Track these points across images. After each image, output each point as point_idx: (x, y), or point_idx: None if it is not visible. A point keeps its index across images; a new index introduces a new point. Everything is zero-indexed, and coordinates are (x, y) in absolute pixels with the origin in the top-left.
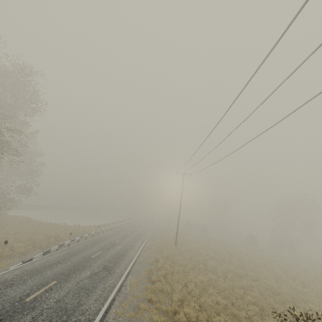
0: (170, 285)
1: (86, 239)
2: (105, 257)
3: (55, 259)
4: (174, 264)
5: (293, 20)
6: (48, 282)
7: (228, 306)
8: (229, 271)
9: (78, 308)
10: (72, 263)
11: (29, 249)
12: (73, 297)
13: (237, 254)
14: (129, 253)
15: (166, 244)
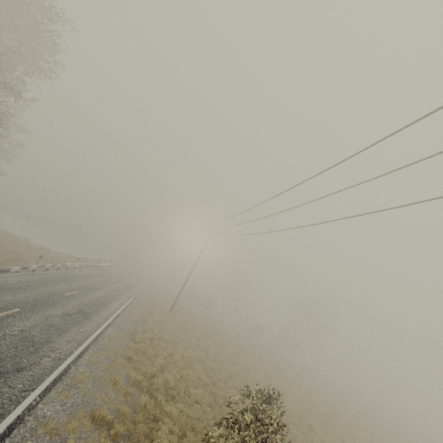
0: (154, 350)
1: (57, 270)
2: (82, 300)
3: (16, 283)
4: (163, 331)
5: (358, 152)
6: (9, 307)
7: (209, 384)
8: (221, 355)
9: (48, 344)
10: (40, 294)
11: None
12: (41, 331)
13: (236, 340)
14: (113, 304)
15: (160, 306)
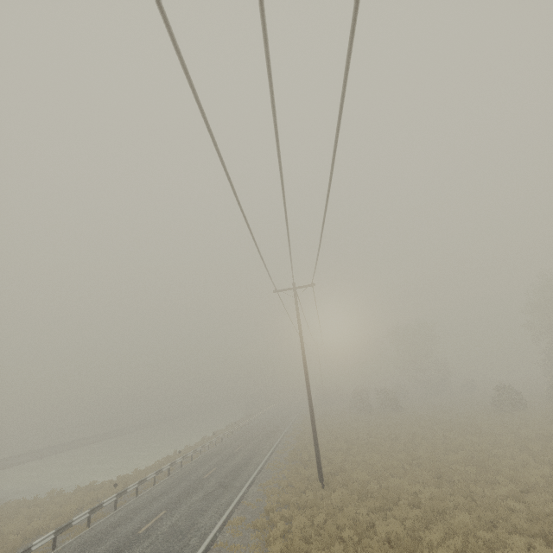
0: None
1: (58, 547)
2: None
3: None
4: None
5: None
6: None
7: None
8: None
9: None
10: None
11: None
12: None
13: (496, 456)
14: None
15: (295, 487)
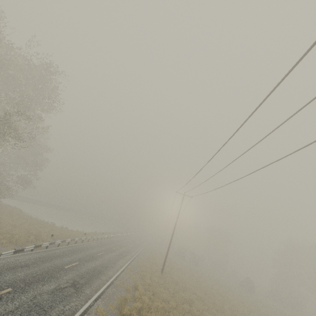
0: None
1: (68, 245)
2: (79, 271)
3: (24, 261)
4: (154, 296)
5: None
6: (2, 287)
7: None
8: None
9: None
10: (40, 270)
11: (3, 243)
12: (20, 315)
13: (230, 299)
14: (107, 272)
15: (152, 269)
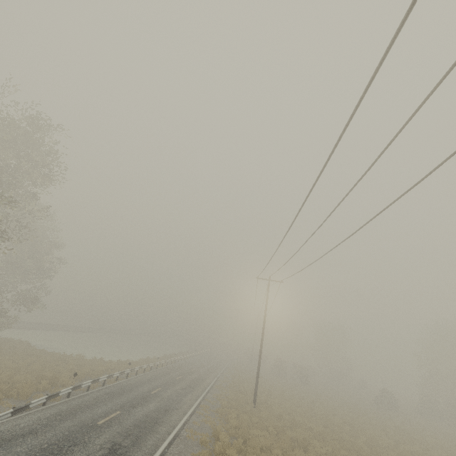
0: None
1: (104, 386)
2: (121, 425)
3: (29, 424)
4: (247, 445)
5: None
6: None
7: None
8: None
9: None
10: (56, 435)
11: None
12: None
13: (364, 428)
14: (168, 418)
15: (238, 401)
